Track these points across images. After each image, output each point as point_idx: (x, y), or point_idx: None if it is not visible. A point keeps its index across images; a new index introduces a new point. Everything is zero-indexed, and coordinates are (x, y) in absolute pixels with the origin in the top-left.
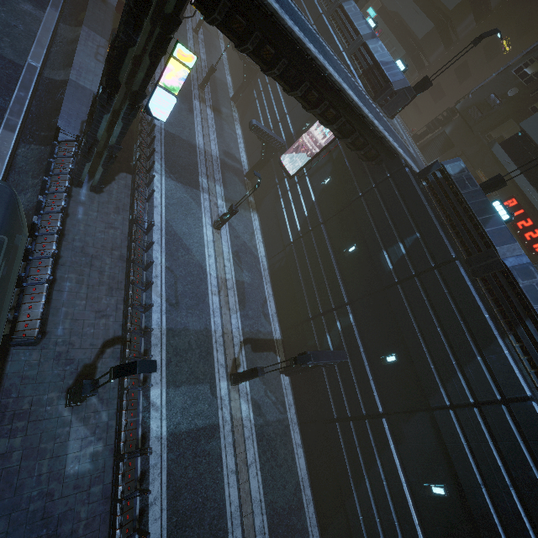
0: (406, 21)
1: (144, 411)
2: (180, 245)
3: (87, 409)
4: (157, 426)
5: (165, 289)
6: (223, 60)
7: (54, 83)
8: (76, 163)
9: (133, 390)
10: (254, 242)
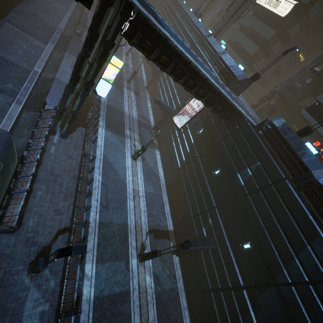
0: (243, 46)
1: (79, 280)
2: (111, 169)
3: (41, 278)
4: (87, 292)
5: (100, 196)
6: (141, 68)
7: (47, 80)
8: (53, 121)
9: (73, 265)
10: (157, 167)
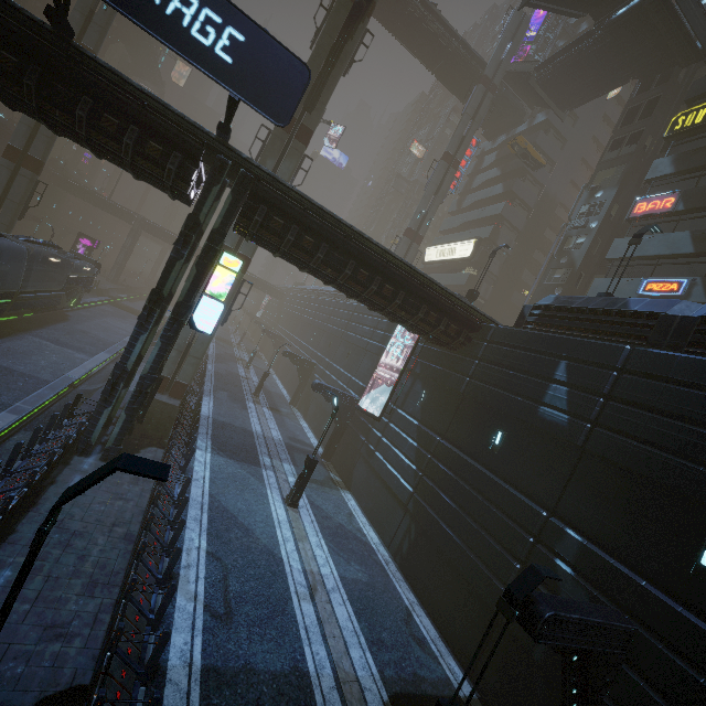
0: None
1: None
2: (233, 524)
3: None
4: None
5: (203, 587)
6: (276, 383)
7: (88, 391)
8: None
9: None
10: (356, 525)
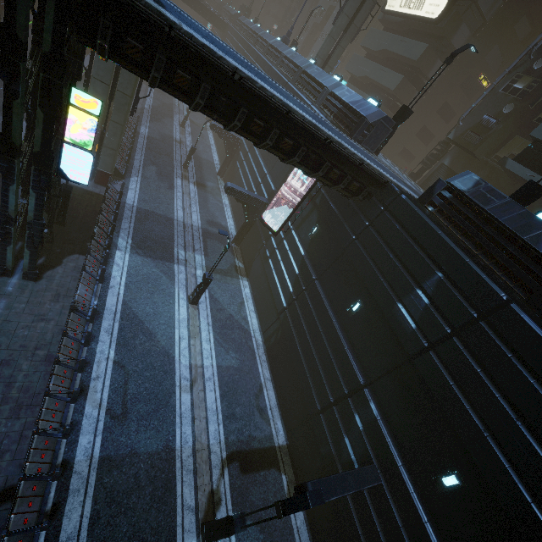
0: (376, 80)
1: None
2: (139, 330)
3: None
4: None
5: (107, 394)
6: (210, 145)
7: None
8: None
9: None
10: (243, 313)
